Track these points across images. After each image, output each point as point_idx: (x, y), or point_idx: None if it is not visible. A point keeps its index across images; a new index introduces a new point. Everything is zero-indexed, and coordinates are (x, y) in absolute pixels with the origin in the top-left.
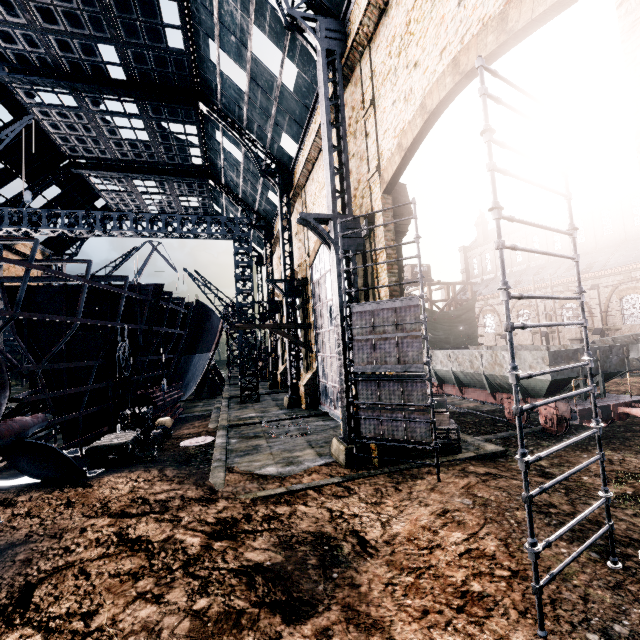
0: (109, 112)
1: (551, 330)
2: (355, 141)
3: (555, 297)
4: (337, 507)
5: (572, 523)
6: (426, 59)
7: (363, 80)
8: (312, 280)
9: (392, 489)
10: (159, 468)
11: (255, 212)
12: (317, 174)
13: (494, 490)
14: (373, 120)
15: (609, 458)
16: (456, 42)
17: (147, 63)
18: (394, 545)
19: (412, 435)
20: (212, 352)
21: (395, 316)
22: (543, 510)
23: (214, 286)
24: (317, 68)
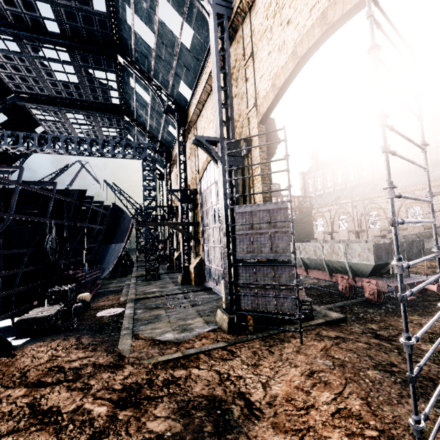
0: (46, 58)
1: (361, 229)
2: (237, 85)
3: (418, 198)
4: (224, 369)
5: (437, 393)
6: (297, 17)
7: (244, 38)
8: (201, 190)
9: (266, 352)
10: (77, 336)
11: (159, 141)
12: (206, 112)
13: (346, 352)
14: (252, 68)
15: (419, 322)
16: (324, 0)
17: (77, 21)
18: (276, 406)
19: (281, 308)
20: (125, 242)
21: (269, 216)
22: (388, 369)
23: (127, 194)
24: (209, 27)
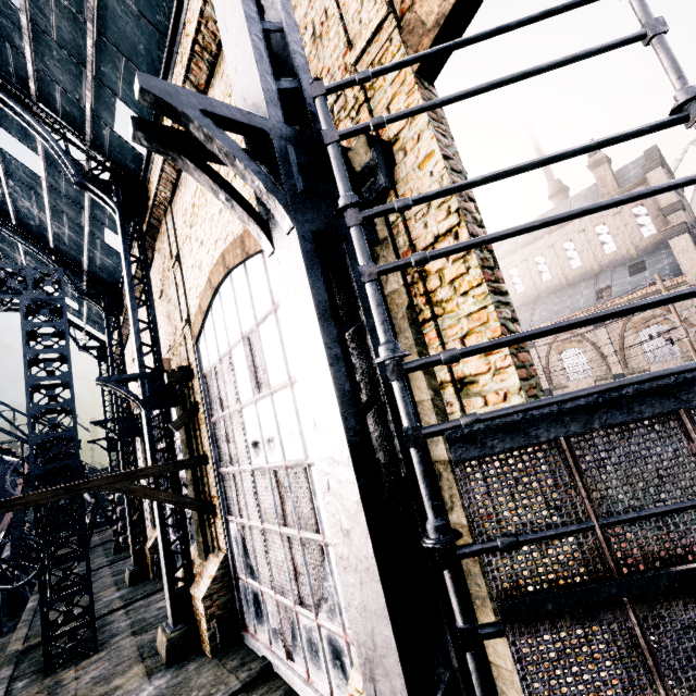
0: None
1: None
2: None
3: None
4: None
5: None
6: None
7: None
8: (201, 368)
9: None
10: None
11: (85, 272)
12: None
13: None
14: None
15: None
16: None
17: None
18: None
19: None
20: (4, 530)
21: None
22: None
23: (6, 405)
24: None
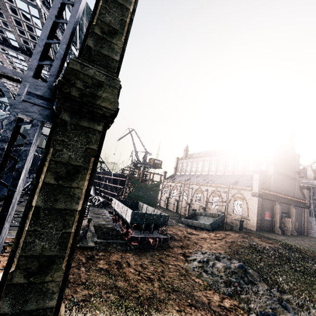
0: (10, 55)
1: (191, 203)
2: None
3: None
4: None
5: None
6: None
7: None
8: None
9: None
10: None
11: None
12: None
13: None
14: None
15: (125, 256)
16: None
17: (29, 45)
18: None
19: None
20: None
21: None
22: None
23: None
24: None
